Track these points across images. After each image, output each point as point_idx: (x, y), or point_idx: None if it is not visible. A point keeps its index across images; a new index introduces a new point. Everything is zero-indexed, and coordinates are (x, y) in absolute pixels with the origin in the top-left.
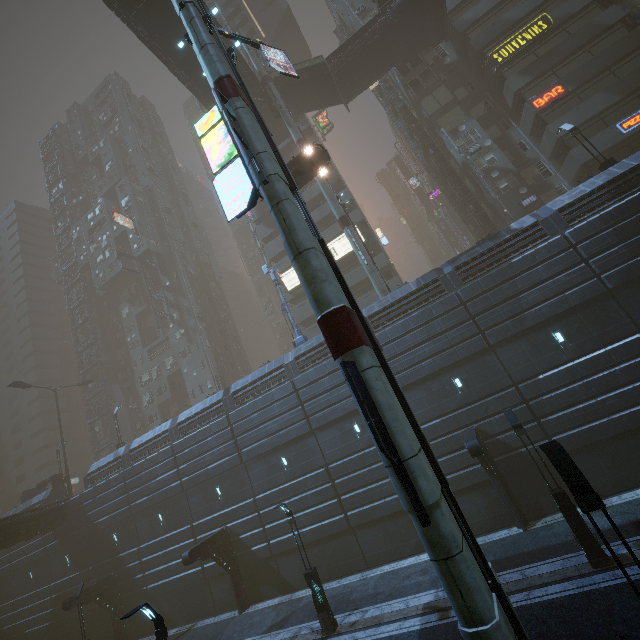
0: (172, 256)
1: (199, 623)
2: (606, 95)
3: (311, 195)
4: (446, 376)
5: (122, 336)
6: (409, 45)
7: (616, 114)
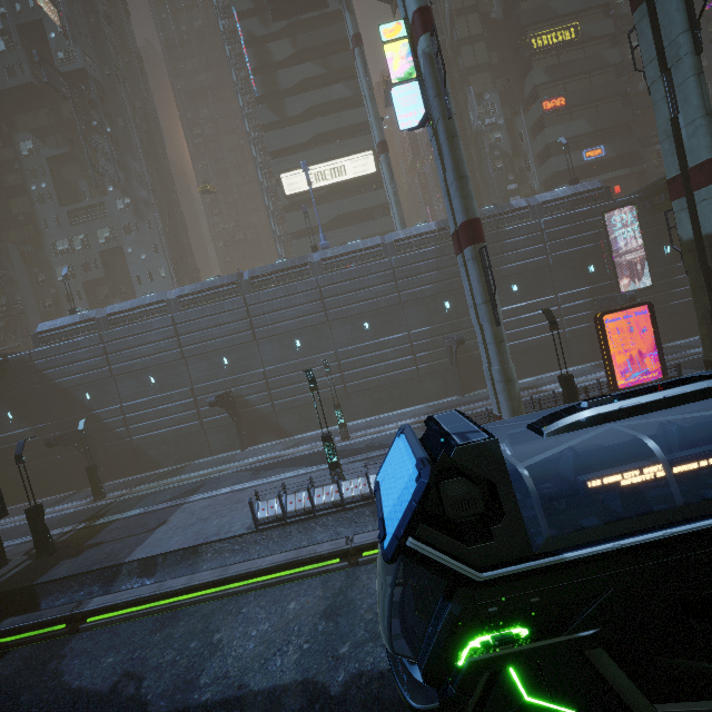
0: (118, 93)
1: (195, 462)
2: (586, 123)
3: (331, 96)
4: (441, 299)
5: (20, 180)
6: None
7: (586, 142)
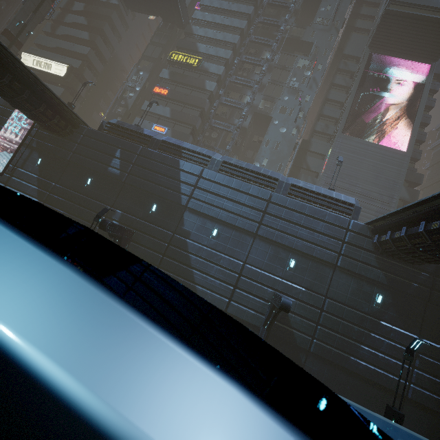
0: None
1: None
2: (169, 111)
3: (79, 35)
4: None
5: None
6: (165, 11)
7: (164, 122)
